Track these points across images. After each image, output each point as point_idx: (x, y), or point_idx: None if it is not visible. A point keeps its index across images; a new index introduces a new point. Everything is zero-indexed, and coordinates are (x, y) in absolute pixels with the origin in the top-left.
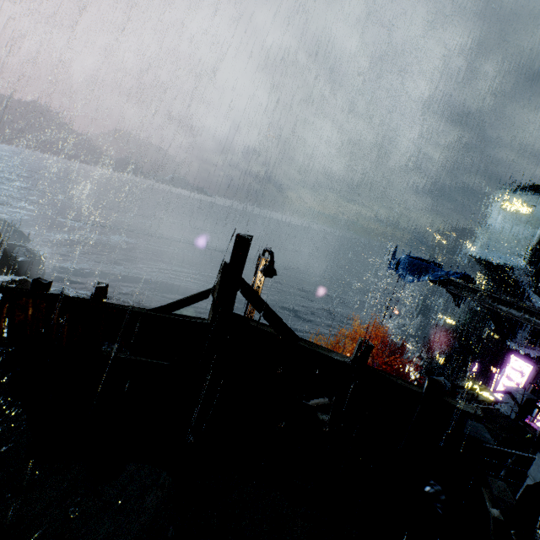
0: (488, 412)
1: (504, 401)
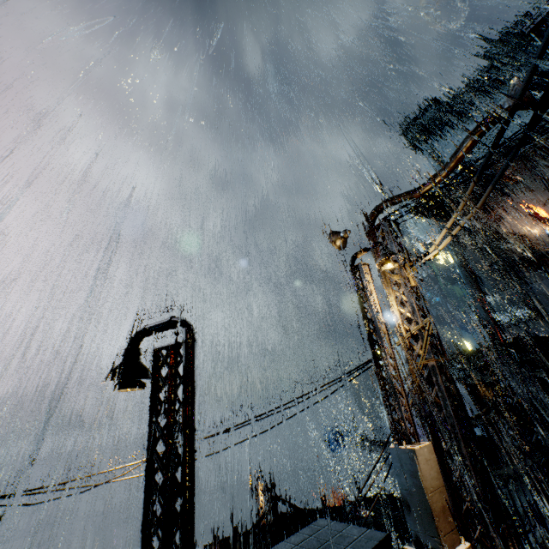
0: None
1: None
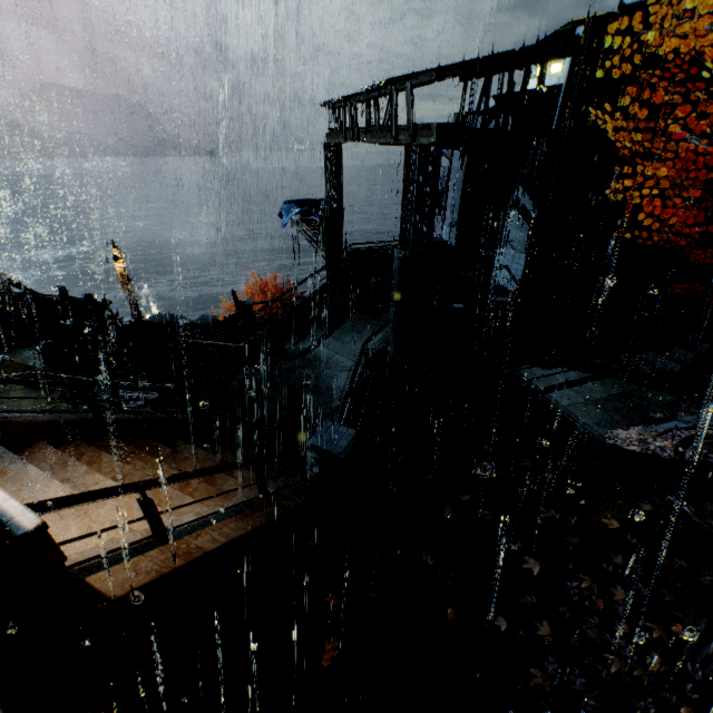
0: None
1: None
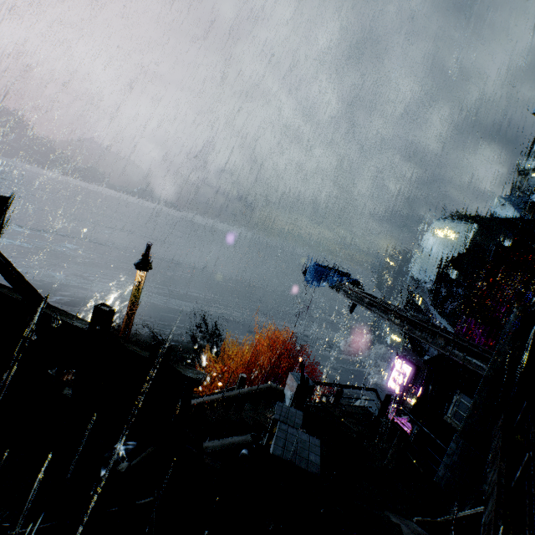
0: (355, 409)
1: (372, 398)
